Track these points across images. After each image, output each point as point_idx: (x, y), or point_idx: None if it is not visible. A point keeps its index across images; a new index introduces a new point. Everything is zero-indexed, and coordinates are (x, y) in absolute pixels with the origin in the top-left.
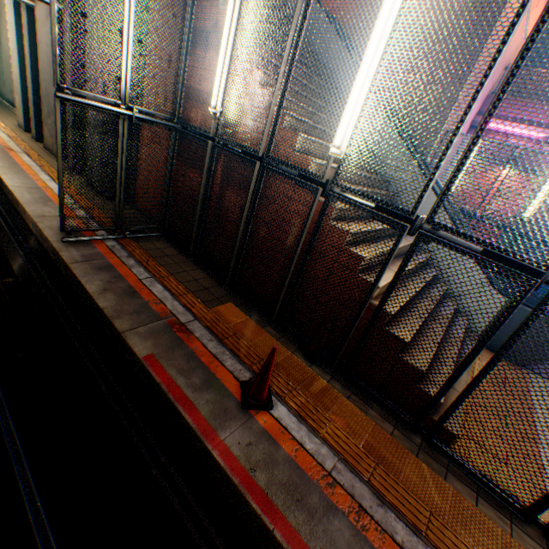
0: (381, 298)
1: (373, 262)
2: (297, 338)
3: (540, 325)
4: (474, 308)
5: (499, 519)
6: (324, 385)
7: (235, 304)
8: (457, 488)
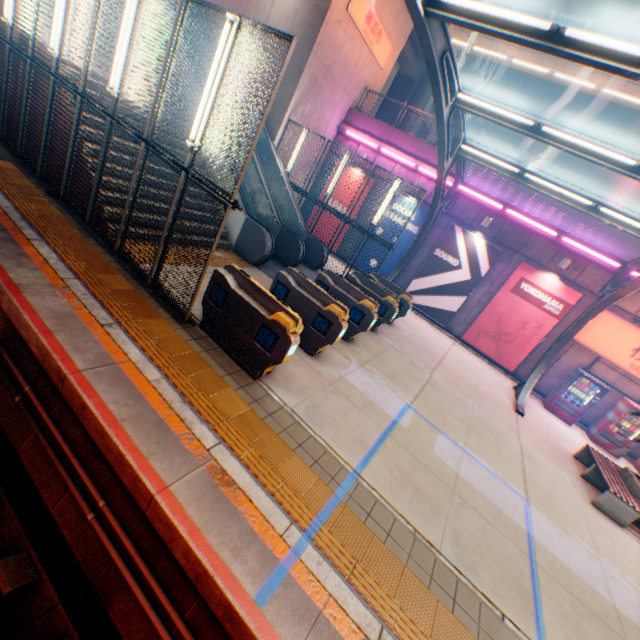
0: (74, 143)
1: (72, 122)
2: (49, 185)
3: (259, 233)
4: (233, 225)
5: (103, 251)
6: (47, 201)
7: (16, 166)
8: (91, 241)
